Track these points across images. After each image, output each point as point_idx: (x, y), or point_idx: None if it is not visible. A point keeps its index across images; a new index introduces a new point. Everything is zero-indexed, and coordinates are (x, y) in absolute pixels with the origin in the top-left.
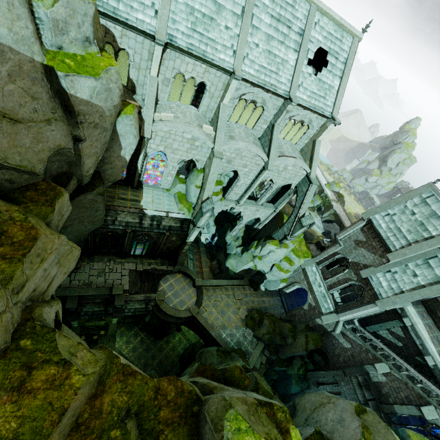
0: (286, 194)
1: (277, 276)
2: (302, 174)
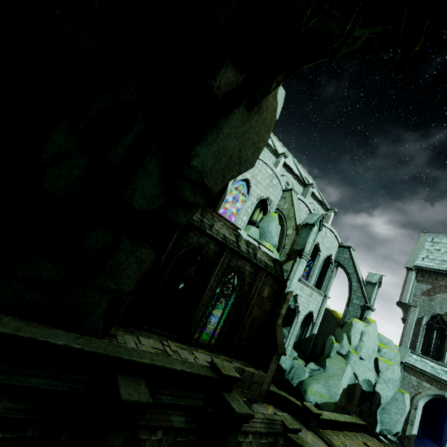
0: (328, 272)
1: (392, 381)
2: (336, 245)
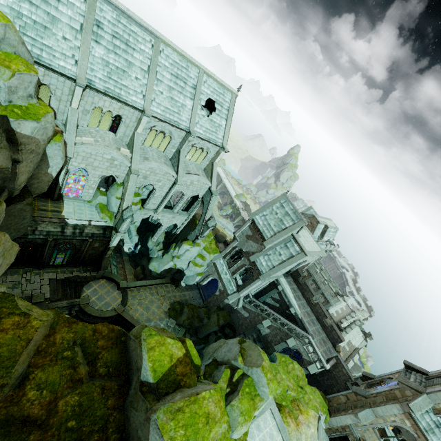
0: (196, 203)
1: (193, 271)
2: (206, 187)
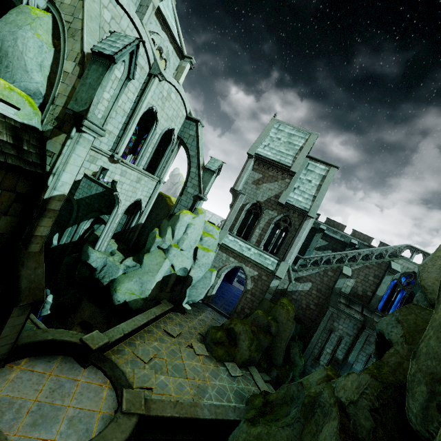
0: (167, 151)
1: (206, 265)
2: (183, 115)
